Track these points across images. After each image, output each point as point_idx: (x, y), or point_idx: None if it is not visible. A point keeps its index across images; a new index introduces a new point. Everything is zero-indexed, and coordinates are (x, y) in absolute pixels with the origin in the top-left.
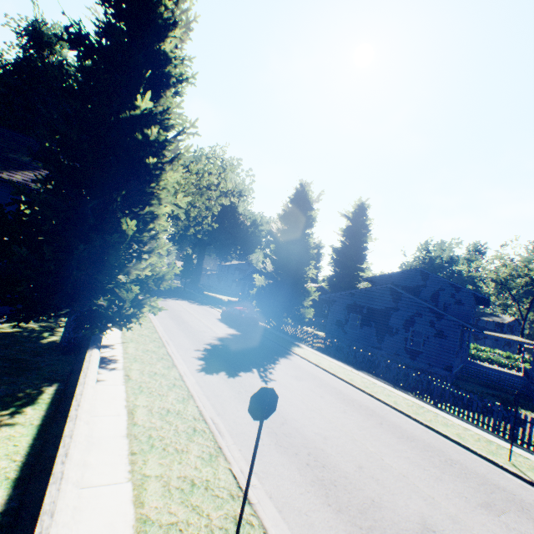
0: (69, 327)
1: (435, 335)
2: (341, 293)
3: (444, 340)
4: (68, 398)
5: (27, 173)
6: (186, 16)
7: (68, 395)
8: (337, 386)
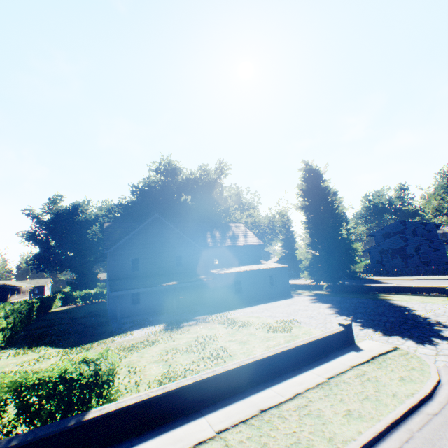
0: (336, 285)
1: (433, 251)
2: (373, 246)
3: (439, 252)
4: (382, 292)
5: (240, 240)
6: (324, 171)
7: (379, 292)
8: (418, 281)
